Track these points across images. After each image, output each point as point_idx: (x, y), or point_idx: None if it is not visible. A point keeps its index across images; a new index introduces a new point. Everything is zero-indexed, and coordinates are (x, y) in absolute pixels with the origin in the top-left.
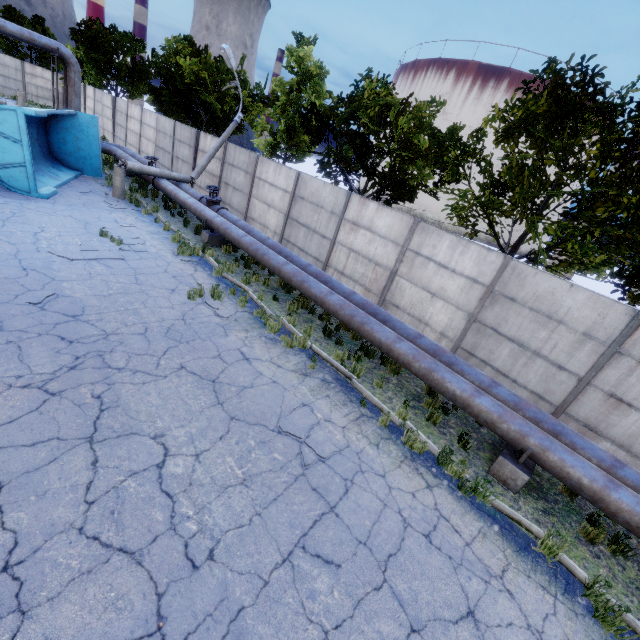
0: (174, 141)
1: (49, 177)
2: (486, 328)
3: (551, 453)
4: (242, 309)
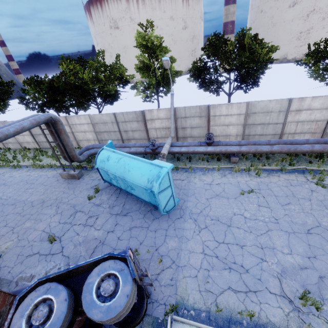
0: (118, 124)
1: None
2: None
3: None
4: (327, 176)
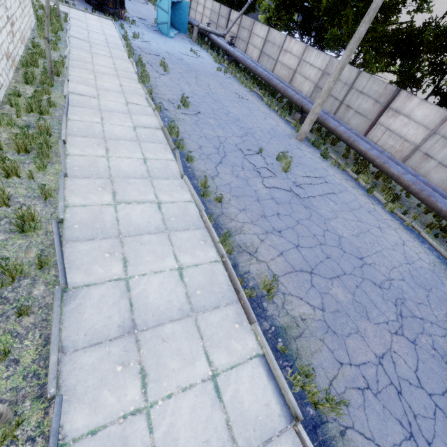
0: (219, 16)
1: (171, 31)
2: (319, 89)
3: (307, 106)
4: (233, 77)
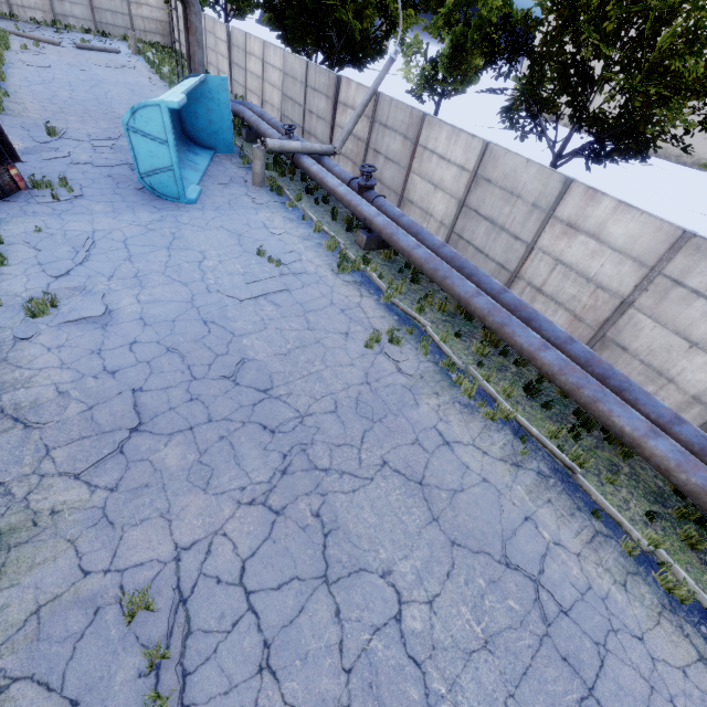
0: (306, 89)
1: (189, 168)
2: None
3: None
4: (424, 357)
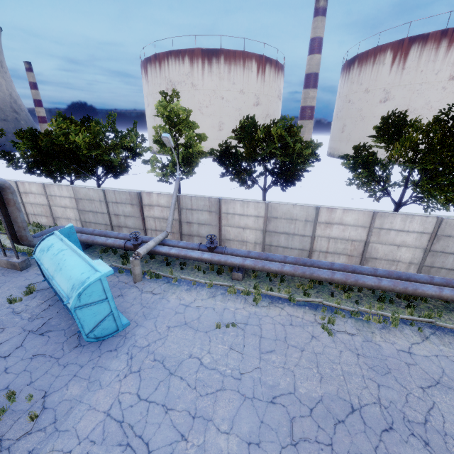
0: (107, 204)
1: None
2: (437, 253)
3: None
4: (344, 318)
